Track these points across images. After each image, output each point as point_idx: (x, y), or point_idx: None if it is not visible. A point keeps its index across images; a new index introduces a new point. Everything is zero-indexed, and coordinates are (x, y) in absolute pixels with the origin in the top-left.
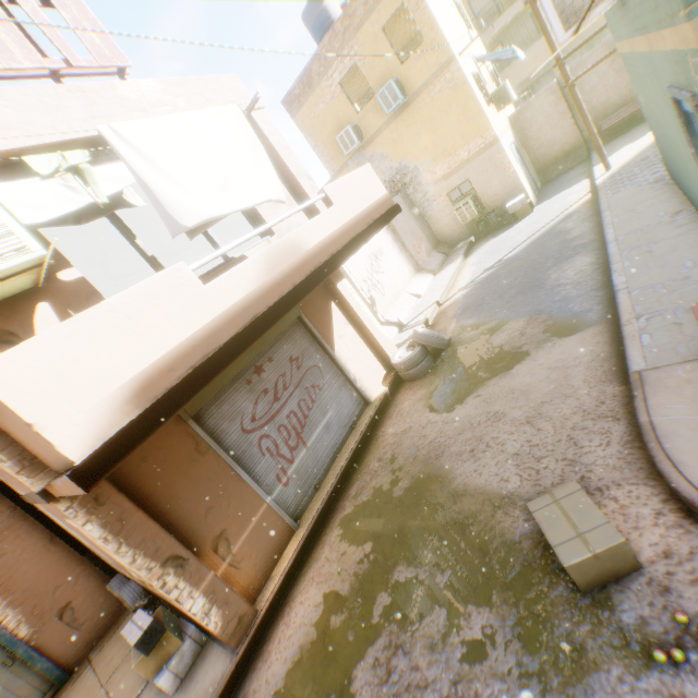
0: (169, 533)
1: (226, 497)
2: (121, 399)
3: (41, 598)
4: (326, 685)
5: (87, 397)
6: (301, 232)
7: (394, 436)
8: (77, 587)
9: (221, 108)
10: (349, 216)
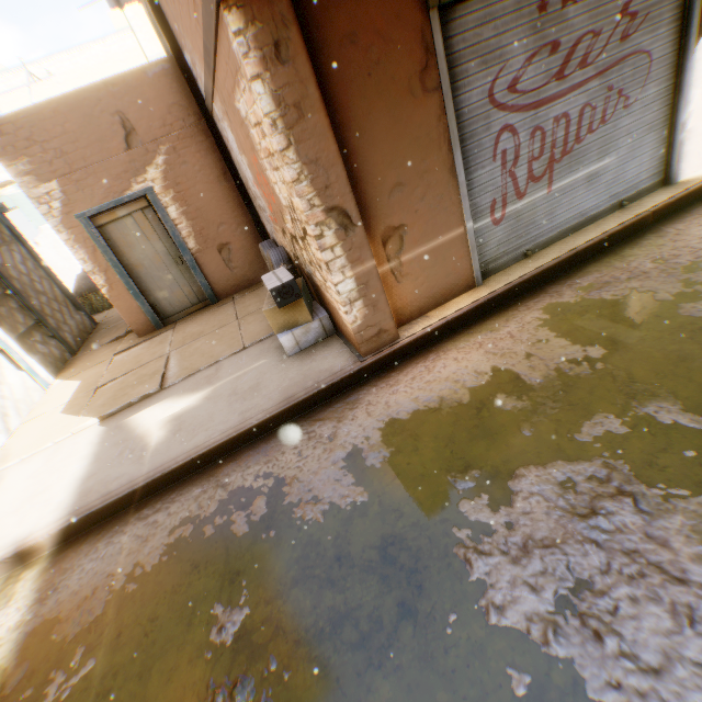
0: (346, 175)
1: (424, 184)
2: None
3: (207, 224)
4: (468, 456)
5: None
6: None
7: None
8: (236, 234)
9: None
10: None
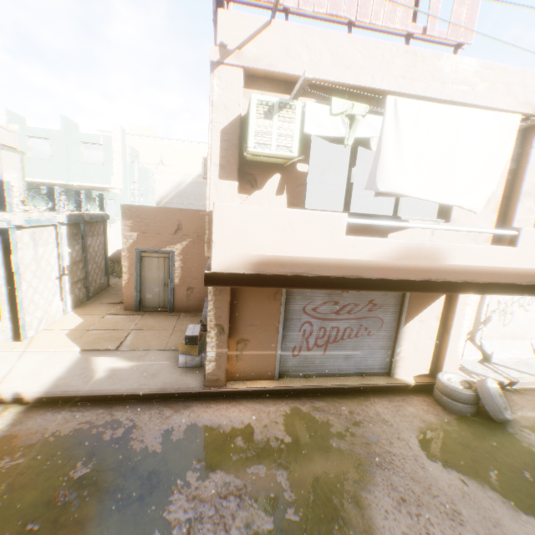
0: (229, 316)
1: (263, 328)
2: (250, 260)
3: (189, 276)
4: (207, 454)
5: (239, 247)
6: (454, 248)
7: (376, 413)
8: (200, 285)
9: (501, 114)
10: (520, 264)
